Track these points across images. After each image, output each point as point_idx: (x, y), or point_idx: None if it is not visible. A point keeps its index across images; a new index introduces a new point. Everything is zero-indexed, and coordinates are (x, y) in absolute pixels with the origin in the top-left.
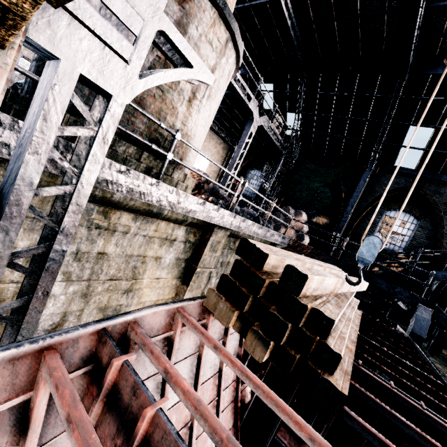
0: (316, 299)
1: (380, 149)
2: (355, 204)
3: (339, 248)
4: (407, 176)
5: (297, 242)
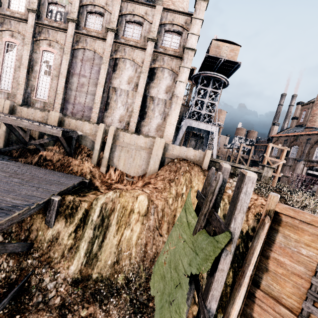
0: None
1: None
2: None
3: None
4: None
5: None
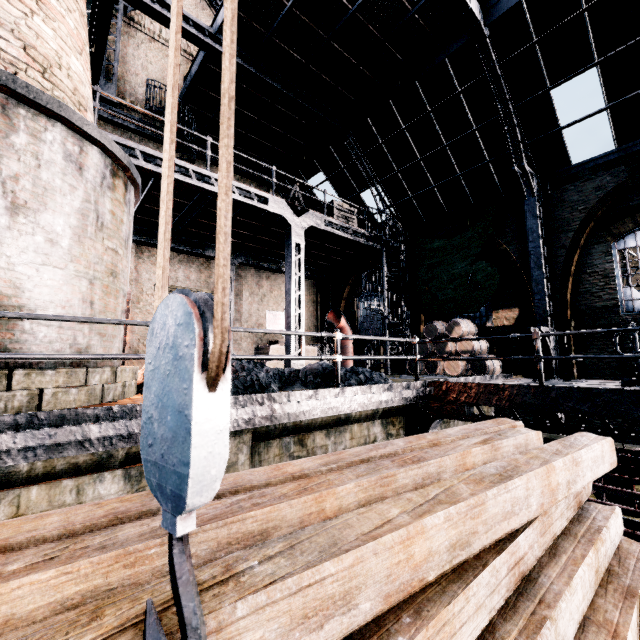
0: None
1: (529, 156)
2: (545, 262)
3: (532, 358)
4: (610, 166)
5: (441, 383)
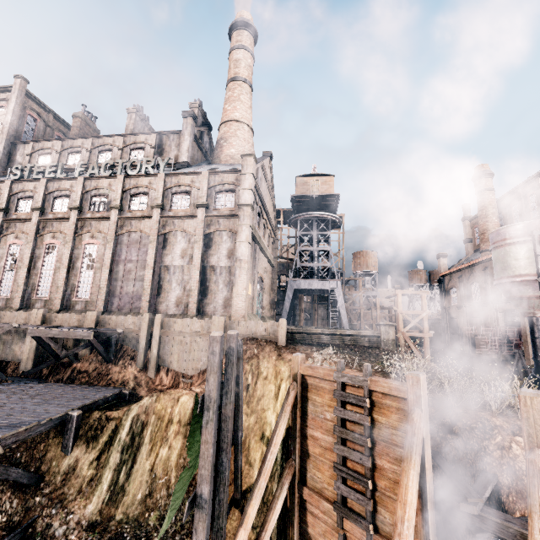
0: None
1: None
2: None
3: None
4: None
5: None
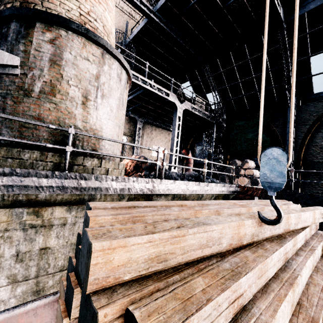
0: (175, 273)
1: None
2: (293, 138)
3: (288, 180)
4: None
5: (245, 186)
